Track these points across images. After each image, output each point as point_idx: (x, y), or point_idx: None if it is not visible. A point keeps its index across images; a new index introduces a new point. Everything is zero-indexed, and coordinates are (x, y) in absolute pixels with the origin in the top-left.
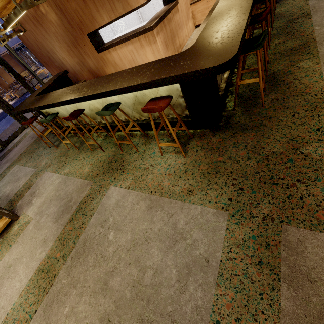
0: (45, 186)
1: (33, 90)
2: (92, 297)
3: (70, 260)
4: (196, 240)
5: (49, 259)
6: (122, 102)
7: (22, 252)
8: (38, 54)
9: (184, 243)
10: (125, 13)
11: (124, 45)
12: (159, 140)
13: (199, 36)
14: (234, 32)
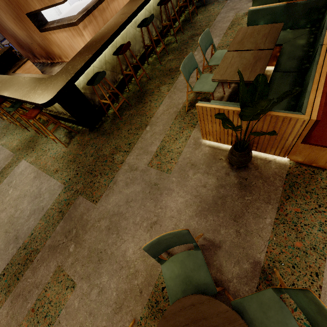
0: None
1: None
2: None
3: None
4: (44, 198)
5: None
6: None
7: None
8: None
9: (39, 199)
10: (51, 5)
11: (59, 31)
12: (62, 130)
13: (64, 65)
14: (70, 74)
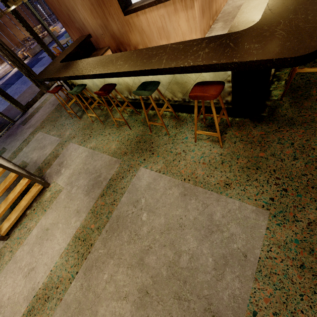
0: (72, 158)
1: (51, 52)
2: (129, 270)
3: (105, 233)
4: (234, 234)
5: (84, 229)
6: (157, 79)
7: (57, 218)
8: (58, 11)
9: (220, 235)
10: None
11: (155, 8)
12: (191, 124)
13: (265, 10)
14: None
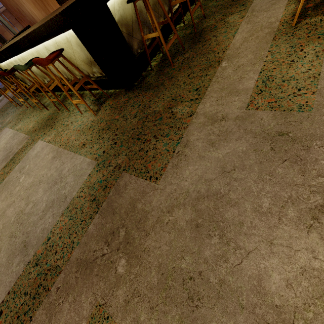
0: (1, 140)
1: None
2: None
3: None
4: (67, 183)
5: None
6: None
7: None
8: (9, 6)
9: (59, 185)
10: None
11: None
12: (87, 99)
13: None
14: None
